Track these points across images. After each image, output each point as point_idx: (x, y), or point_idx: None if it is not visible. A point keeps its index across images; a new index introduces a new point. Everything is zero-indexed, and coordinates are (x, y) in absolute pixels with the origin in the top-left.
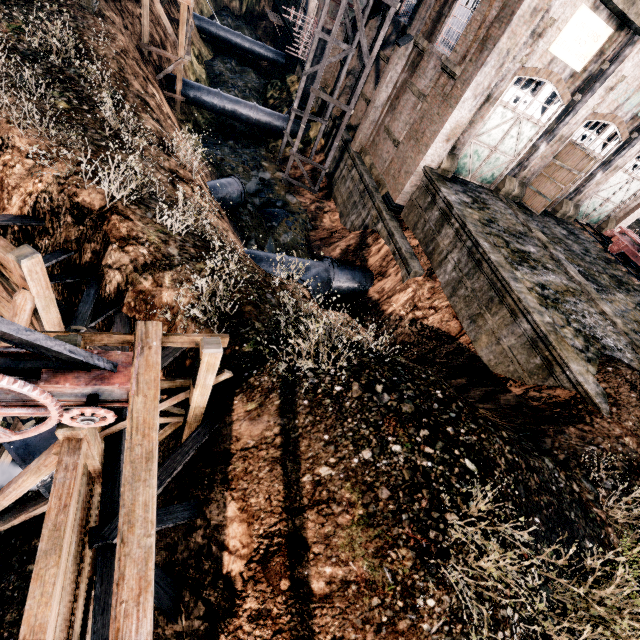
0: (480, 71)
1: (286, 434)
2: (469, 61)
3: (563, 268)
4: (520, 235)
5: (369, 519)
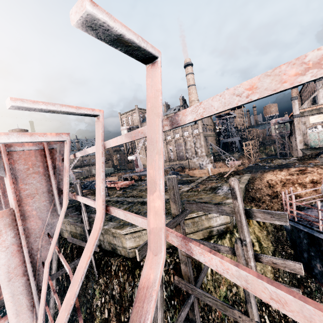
0: (296, 132)
1: None
2: (295, 132)
3: None
4: None
5: None
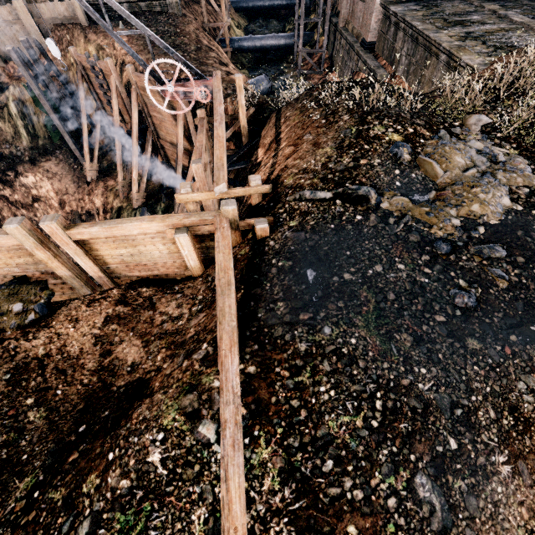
0: None
1: (277, 118)
2: None
3: (508, 20)
4: (466, 13)
5: (301, 112)
